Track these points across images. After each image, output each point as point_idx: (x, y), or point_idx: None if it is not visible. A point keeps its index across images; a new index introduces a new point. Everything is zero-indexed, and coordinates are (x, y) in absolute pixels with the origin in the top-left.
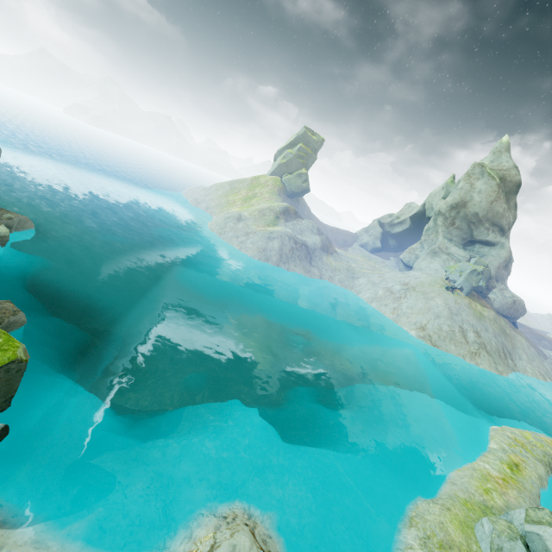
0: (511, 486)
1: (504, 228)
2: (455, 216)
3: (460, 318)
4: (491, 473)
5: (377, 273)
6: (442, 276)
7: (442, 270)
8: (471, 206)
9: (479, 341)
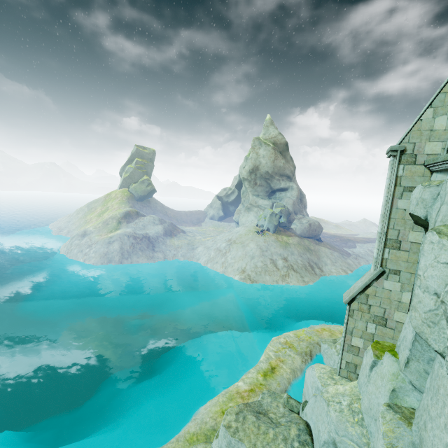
0: (255, 393)
1: (289, 176)
2: (255, 177)
3: (269, 253)
4: (240, 389)
5: (211, 239)
6: (254, 225)
7: (256, 219)
8: (262, 168)
9: (287, 265)
